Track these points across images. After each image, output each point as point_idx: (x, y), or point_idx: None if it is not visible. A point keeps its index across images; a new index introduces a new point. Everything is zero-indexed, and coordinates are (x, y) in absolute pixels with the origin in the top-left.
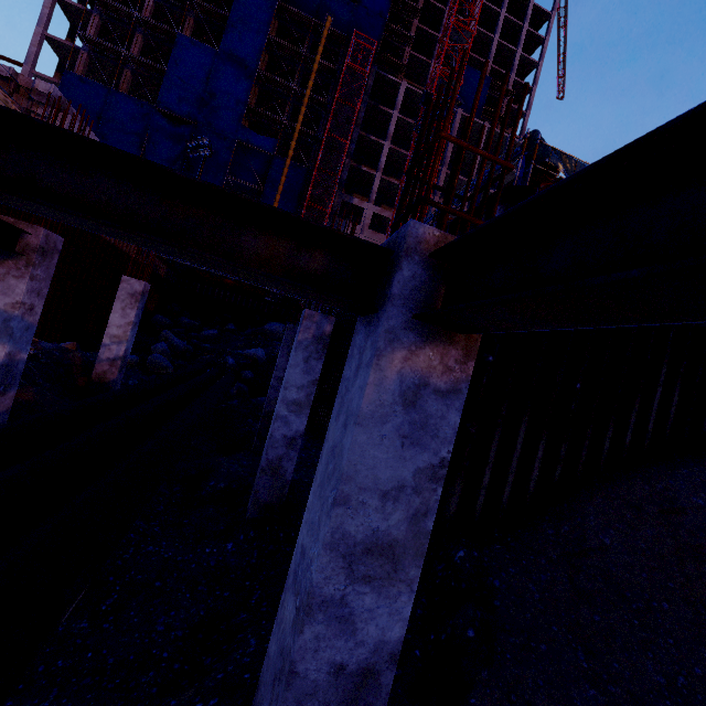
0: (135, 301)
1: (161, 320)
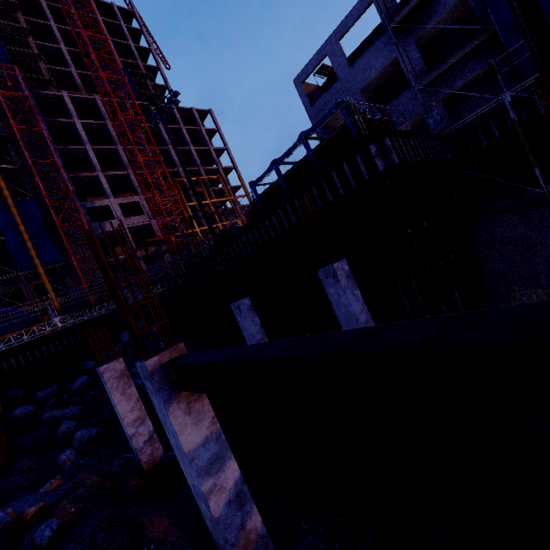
0: (127, 379)
1: (23, 412)
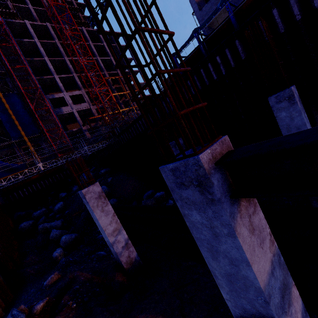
0: (104, 199)
1: (26, 225)
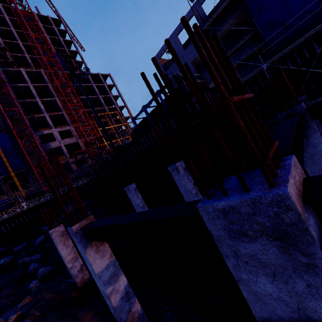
0: (66, 236)
1: (6, 260)
